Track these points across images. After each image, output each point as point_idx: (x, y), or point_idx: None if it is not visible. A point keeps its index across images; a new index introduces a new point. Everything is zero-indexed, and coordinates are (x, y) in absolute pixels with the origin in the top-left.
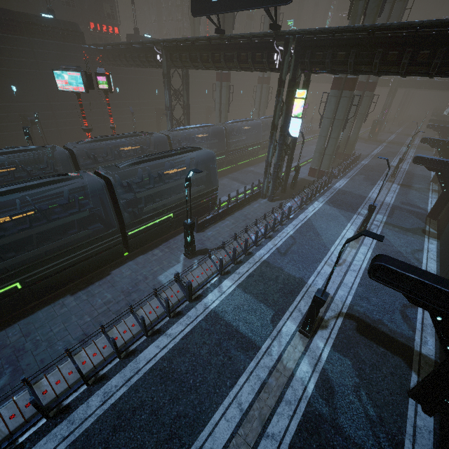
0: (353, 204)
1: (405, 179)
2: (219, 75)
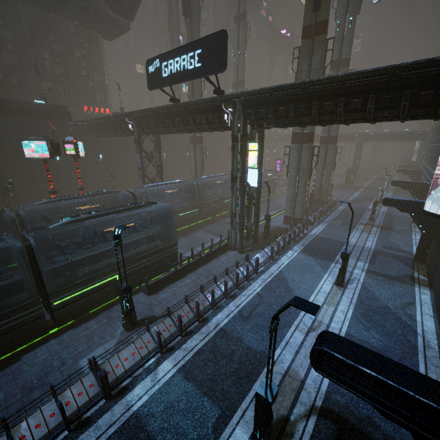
0: (330, 251)
1: (385, 221)
2: (193, 139)
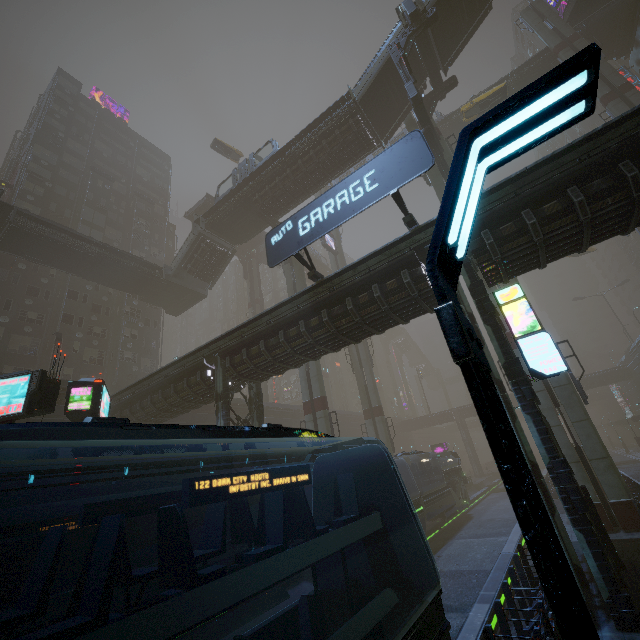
0: None
1: None
2: (309, 404)
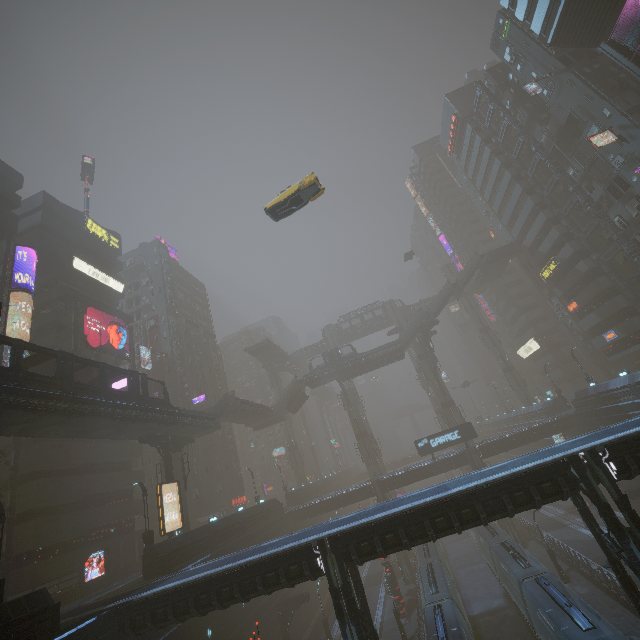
0: (556, 523)
1: None
2: None
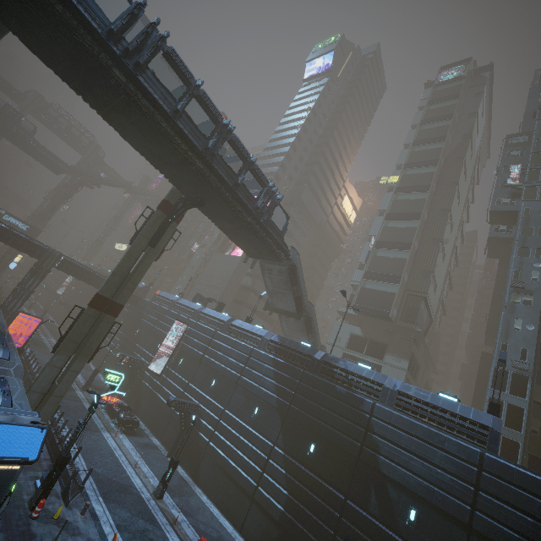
0: None
1: None
2: None
